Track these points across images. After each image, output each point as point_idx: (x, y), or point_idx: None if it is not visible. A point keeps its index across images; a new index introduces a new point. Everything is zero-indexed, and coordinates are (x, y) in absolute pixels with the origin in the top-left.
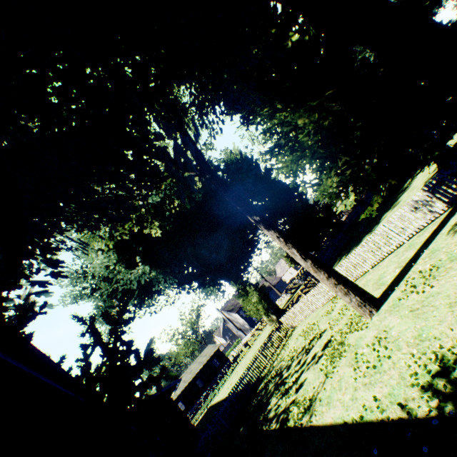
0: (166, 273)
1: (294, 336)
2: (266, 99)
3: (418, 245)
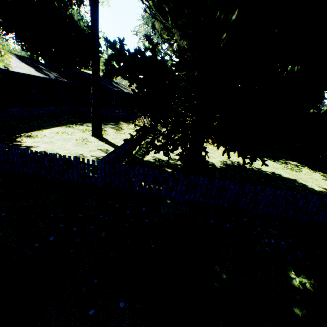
0: None
1: None
2: None
3: None
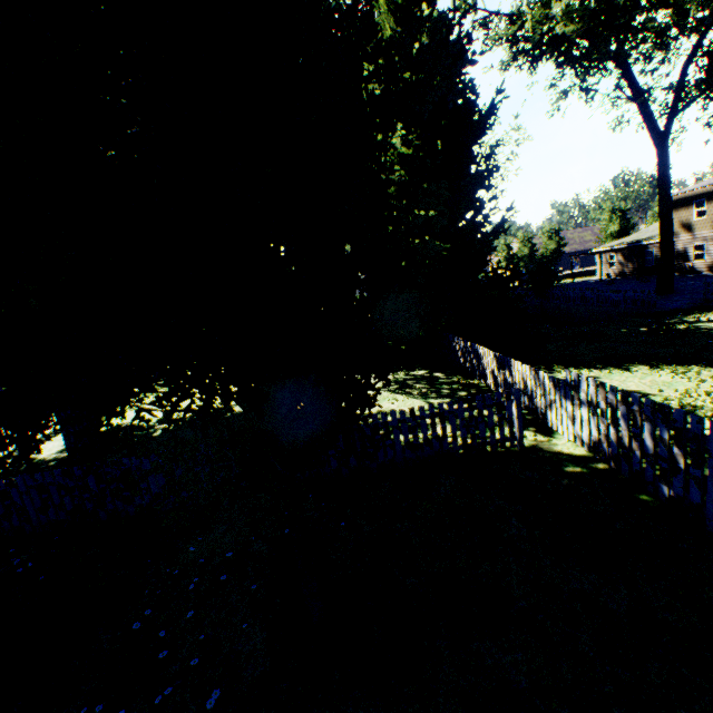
0: None
1: None
2: None
3: None
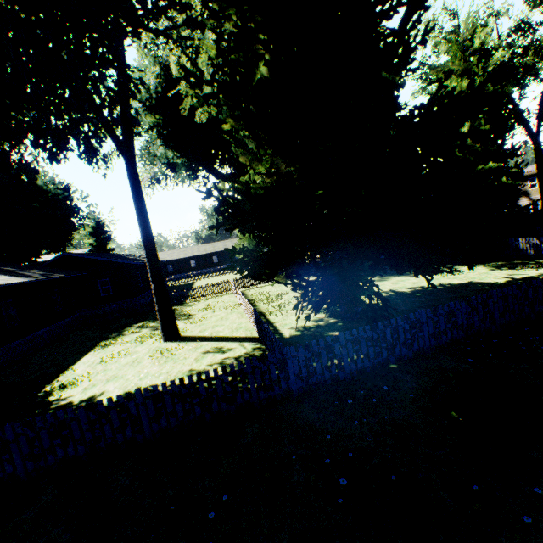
0: (189, 169)
1: (216, 299)
2: (221, 105)
3: (228, 334)
